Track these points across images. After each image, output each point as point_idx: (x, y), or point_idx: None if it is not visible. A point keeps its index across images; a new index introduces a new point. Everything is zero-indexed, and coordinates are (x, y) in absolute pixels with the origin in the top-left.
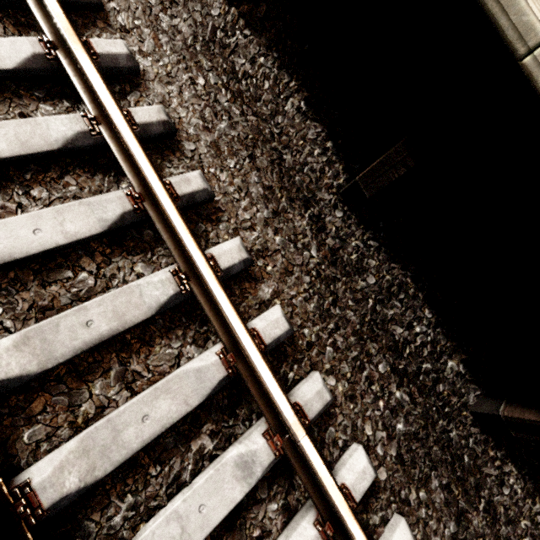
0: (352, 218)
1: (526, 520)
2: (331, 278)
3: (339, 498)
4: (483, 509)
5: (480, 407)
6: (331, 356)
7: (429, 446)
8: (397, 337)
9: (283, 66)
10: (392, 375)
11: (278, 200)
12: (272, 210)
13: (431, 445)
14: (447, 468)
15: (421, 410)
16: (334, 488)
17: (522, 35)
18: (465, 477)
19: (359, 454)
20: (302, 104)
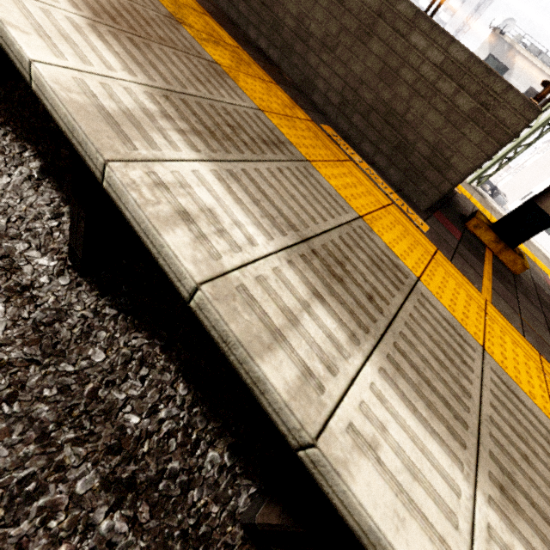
0: (83, 284)
1: None
2: (21, 361)
3: None
4: None
5: (246, 514)
6: None
7: None
8: (132, 429)
9: (19, 139)
10: (104, 492)
11: None
12: None
13: None
14: None
15: (146, 543)
16: None
17: (22, 62)
18: None
19: None
20: (35, 172)
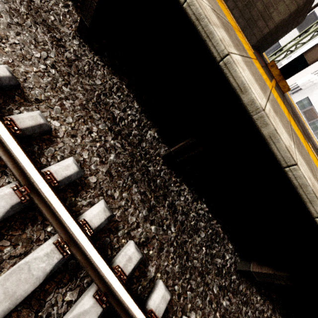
0: (86, 46)
1: (193, 213)
2: (66, 72)
3: (26, 160)
4: (167, 206)
5: (165, 153)
6: (59, 111)
7: (133, 172)
8: (116, 115)
9: None
10: (109, 132)
11: (24, 19)
12: (17, 22)
13: (135, 172)
14: (145, 184)
15: (128, 152)
16: (22, 154)
17: None
18: (157, 190)
19: (68, 159)
20: None
